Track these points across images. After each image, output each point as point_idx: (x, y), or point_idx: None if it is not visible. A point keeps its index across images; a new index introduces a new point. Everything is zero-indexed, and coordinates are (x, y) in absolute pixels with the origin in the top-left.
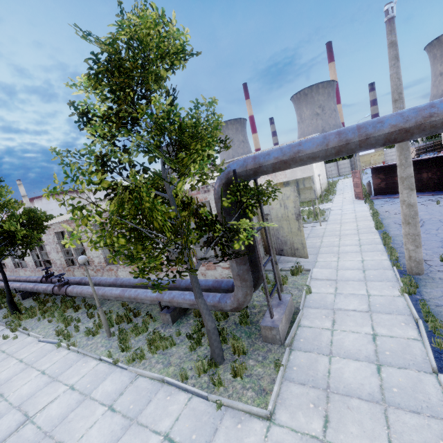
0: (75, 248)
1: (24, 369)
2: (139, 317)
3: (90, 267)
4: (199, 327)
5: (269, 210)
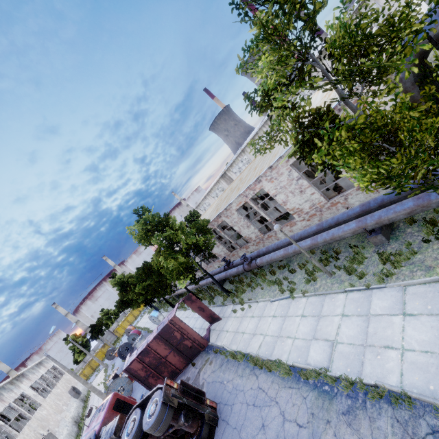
0: (230, 237)
1: (284, 320)
2: (341, 253)
3: (250, 244)
4: (429, 229)
5: None
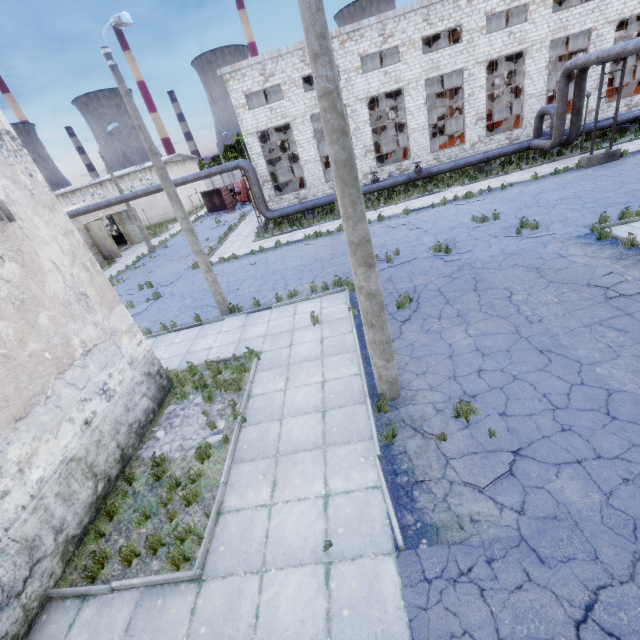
0: None
1: None
2: None
3: None
4: None
5: (96, 234)
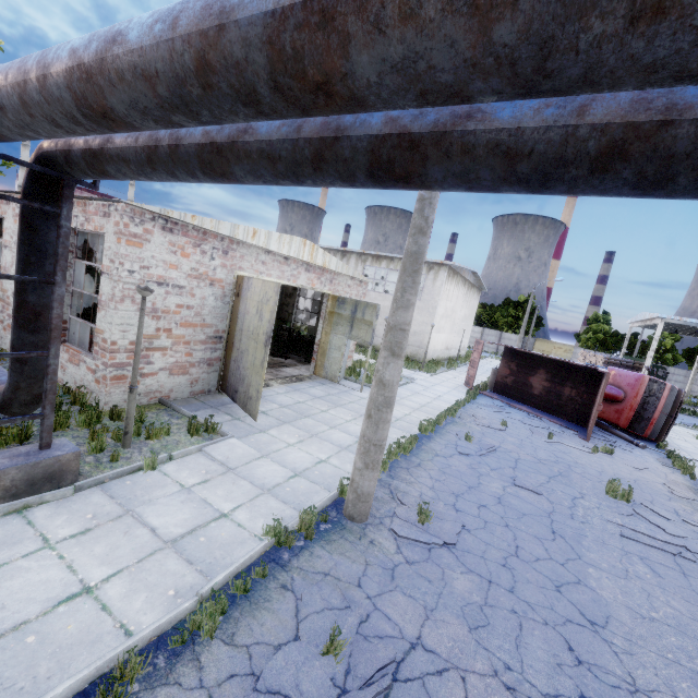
0: None
1: None
2: None
3: None
4: None
5: (245, 313)
